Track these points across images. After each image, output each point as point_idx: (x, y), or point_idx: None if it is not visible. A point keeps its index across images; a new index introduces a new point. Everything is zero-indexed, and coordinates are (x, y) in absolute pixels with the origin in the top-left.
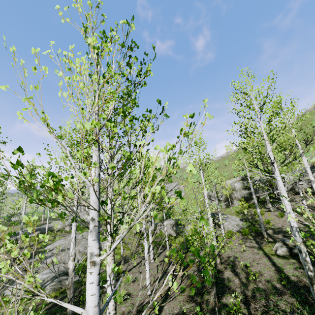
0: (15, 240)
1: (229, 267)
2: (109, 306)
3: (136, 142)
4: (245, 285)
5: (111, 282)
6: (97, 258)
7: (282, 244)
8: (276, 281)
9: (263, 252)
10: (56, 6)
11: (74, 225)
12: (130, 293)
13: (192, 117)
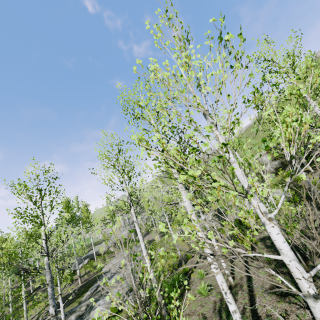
0: (70, 272)
1: None
2: (222, 287)
3: (263, 113)
4: None
5: (216, 266)
6: (270, 215)
7: None
8: None
9: None
10: (147, 27)
11: (140, 235)
12: (210, 284)
13: (300, 79)
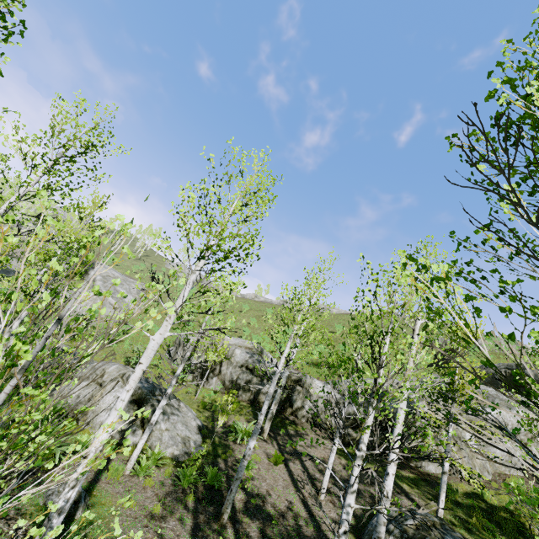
0: None
1: None
2: None
3: None
4: None
5: None
6: None
7: None
8: None
9: None
10: None
11: None
12: None
13: None
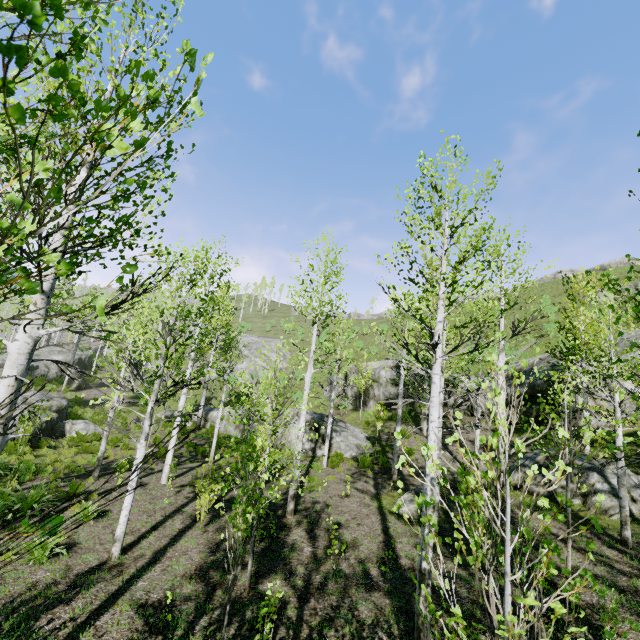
0: None
1: (306, 521)
2: None
3: None
4: (319, 561)
5: None
6: None
7: (413, 498)
8: (375, 563)
9: (378, 505)
10: None
11: None
12: (77, 542)
13: (155, 102)
